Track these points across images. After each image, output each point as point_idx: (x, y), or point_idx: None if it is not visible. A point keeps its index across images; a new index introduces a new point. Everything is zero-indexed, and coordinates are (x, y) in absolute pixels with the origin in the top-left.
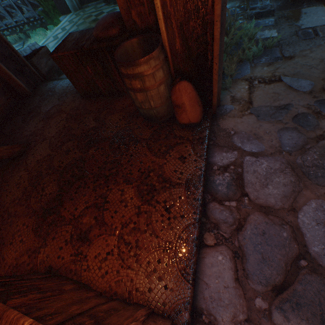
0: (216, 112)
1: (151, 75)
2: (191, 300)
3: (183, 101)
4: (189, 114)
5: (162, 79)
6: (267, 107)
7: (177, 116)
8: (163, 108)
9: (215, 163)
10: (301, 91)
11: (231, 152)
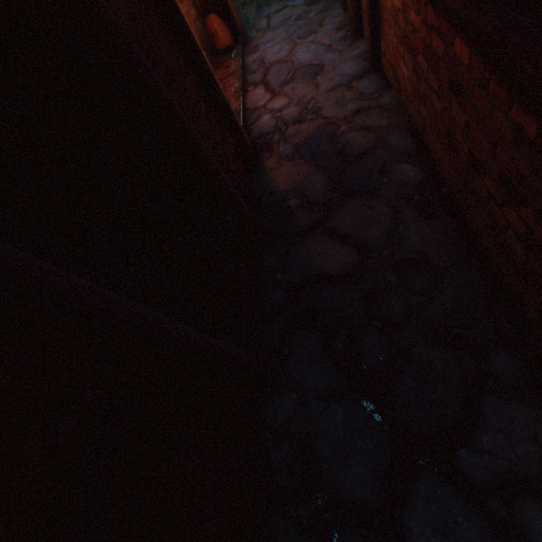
0: (246, 41)
1: (188, 13)
2: (243, 104)
3: (215, 29)
4: (223, 39)
5: (196, 17)
6: (279, 23)
7: (216, 45)
8: (205, 44)
9: (249, 62)
10: (300, 6)
11: (258, 53)
